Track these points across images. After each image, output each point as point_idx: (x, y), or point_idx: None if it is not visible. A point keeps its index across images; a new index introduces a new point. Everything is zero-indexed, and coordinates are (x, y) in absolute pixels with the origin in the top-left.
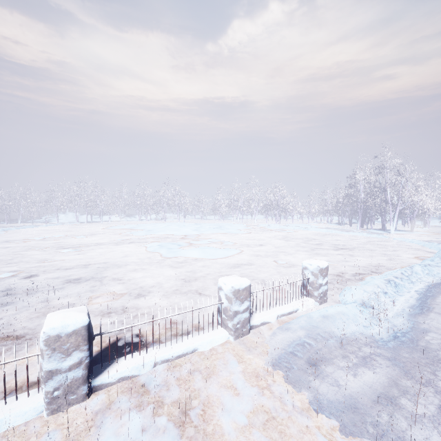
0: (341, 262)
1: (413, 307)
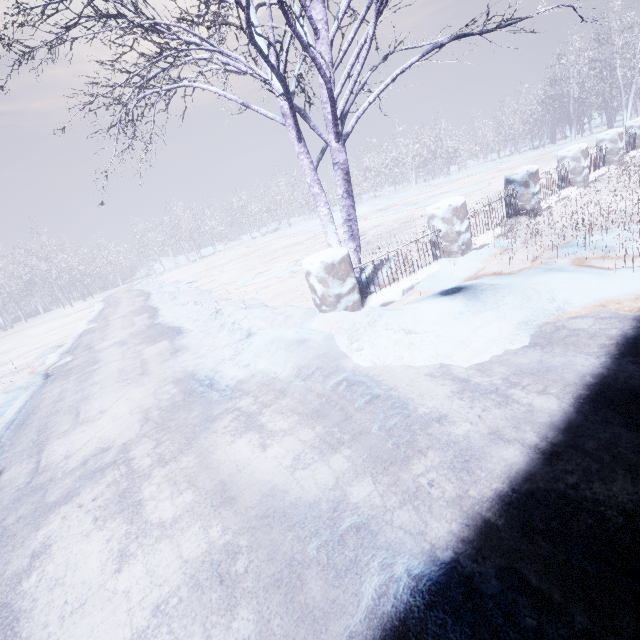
0: None
1: None
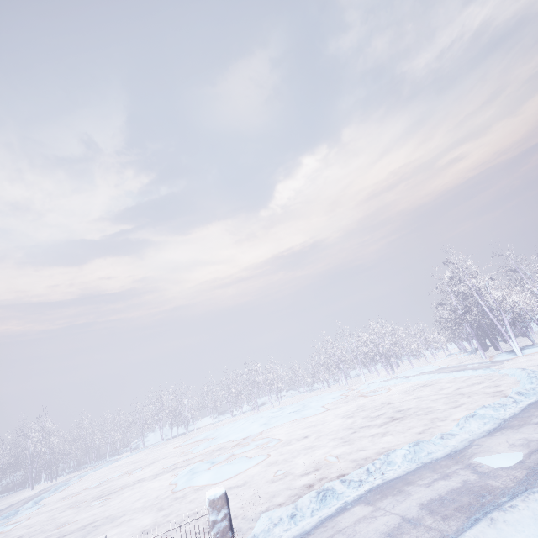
0: (360, 451)
1: (296, 537)
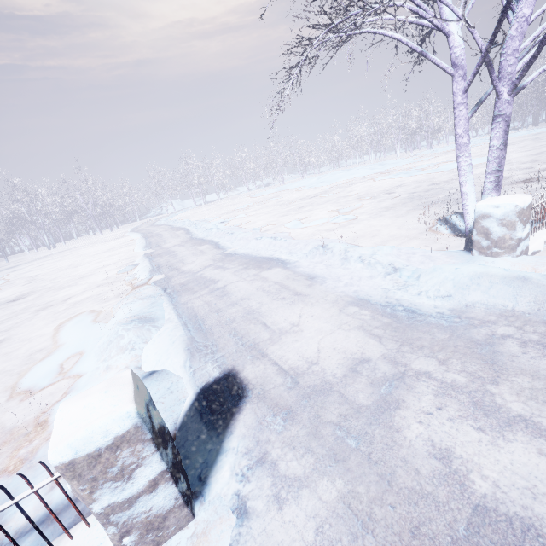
0: None
1: None
